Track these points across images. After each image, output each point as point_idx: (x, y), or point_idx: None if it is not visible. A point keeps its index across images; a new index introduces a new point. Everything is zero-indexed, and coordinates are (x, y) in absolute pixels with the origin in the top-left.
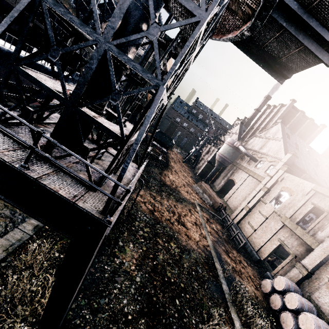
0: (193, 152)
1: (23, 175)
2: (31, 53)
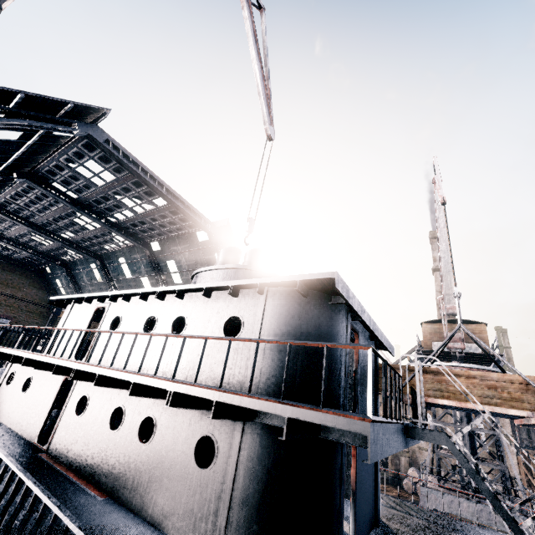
0: None
1: None
2: None
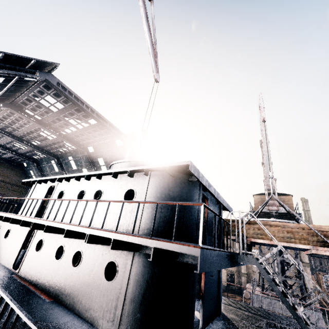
0: None
1: None
2: None
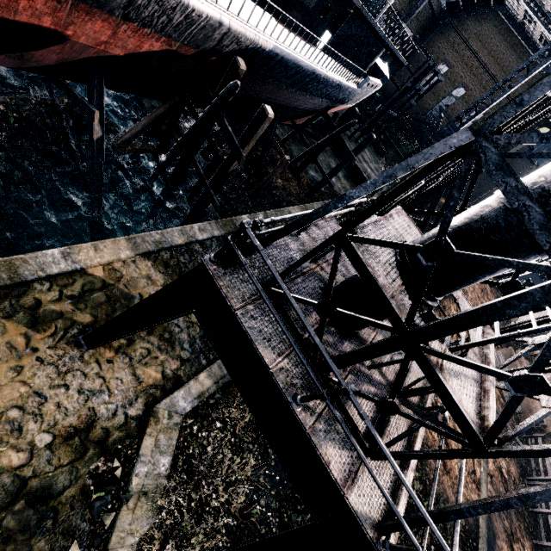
0: (527, 276)
1: (293, 414)
2: (315, 44)
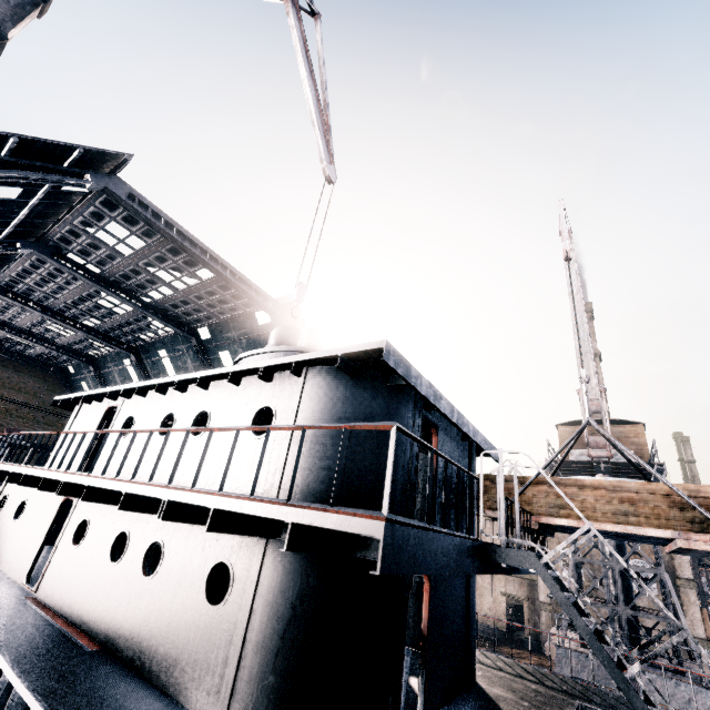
0: None
1: None
2: None
